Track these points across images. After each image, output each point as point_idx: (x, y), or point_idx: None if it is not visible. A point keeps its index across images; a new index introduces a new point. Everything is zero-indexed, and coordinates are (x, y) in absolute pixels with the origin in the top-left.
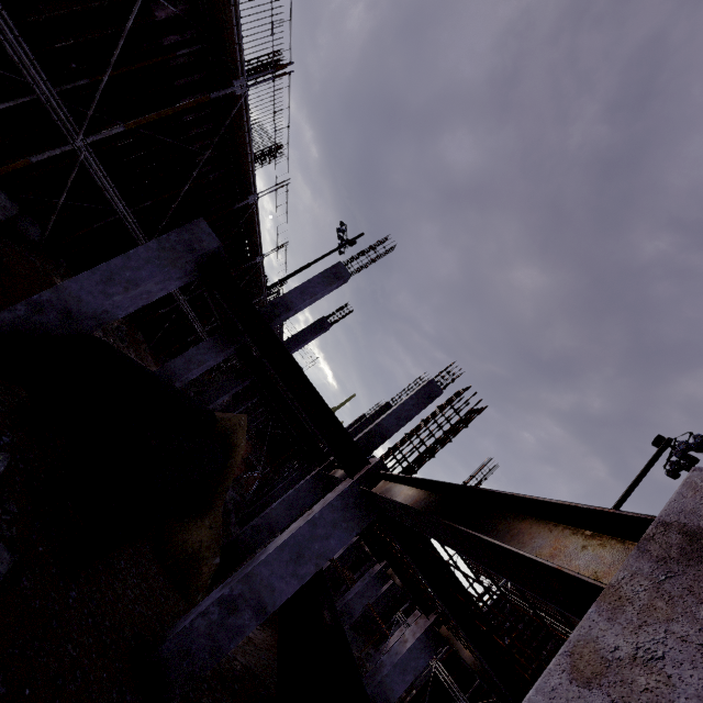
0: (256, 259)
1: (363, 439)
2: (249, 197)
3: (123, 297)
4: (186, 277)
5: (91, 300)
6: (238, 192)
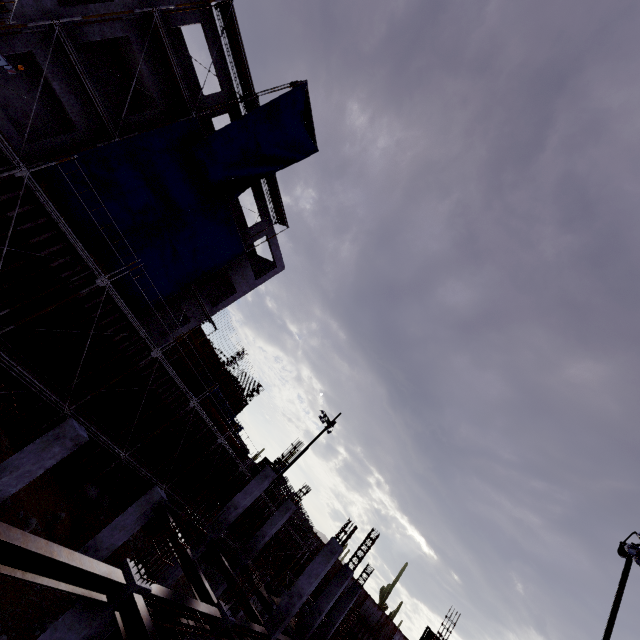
0: (239, 470)
1: (284, 601)
2: (218, 440)
3: (119, 535)
4: (149, 516)
5: (106, 540)
6: (219, 435)
